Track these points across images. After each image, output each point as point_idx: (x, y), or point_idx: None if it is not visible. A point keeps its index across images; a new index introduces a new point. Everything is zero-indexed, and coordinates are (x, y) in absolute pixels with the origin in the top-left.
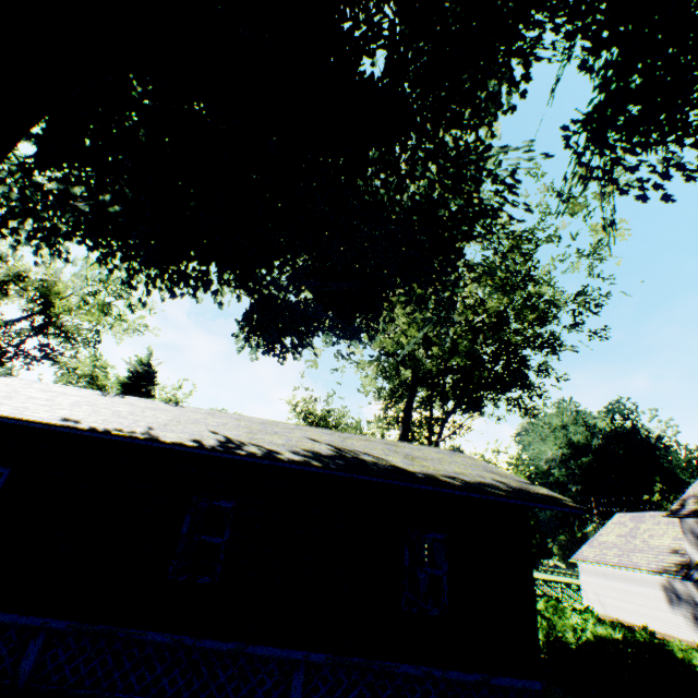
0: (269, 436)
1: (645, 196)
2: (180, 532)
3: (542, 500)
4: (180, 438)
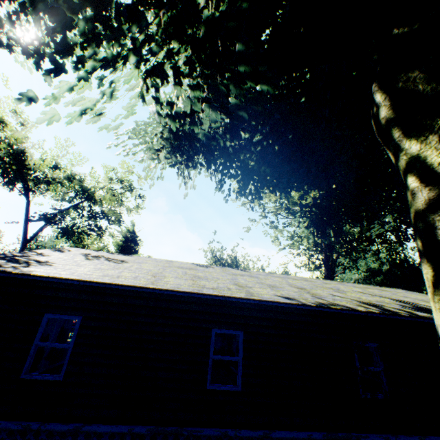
0: (352, 294)
1: None
2: (355, 366)
3: None
4: (357, 306)
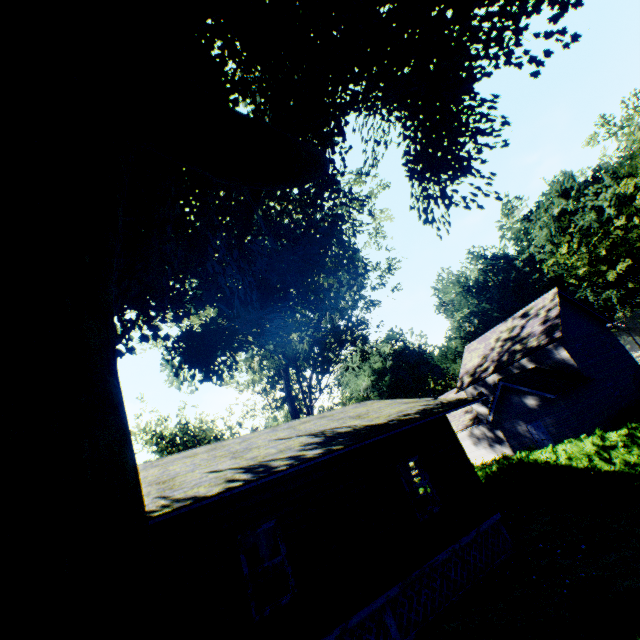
0: (255, 452)
1: (468, 207)
2: (243, 575)
3: (461, 403)
4: (216, 486)
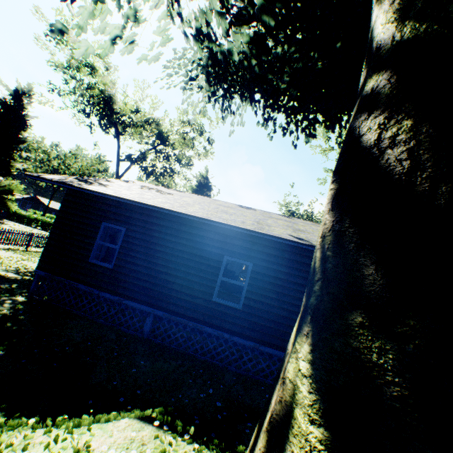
0: None
1: None
2: None
3: None
4: None
